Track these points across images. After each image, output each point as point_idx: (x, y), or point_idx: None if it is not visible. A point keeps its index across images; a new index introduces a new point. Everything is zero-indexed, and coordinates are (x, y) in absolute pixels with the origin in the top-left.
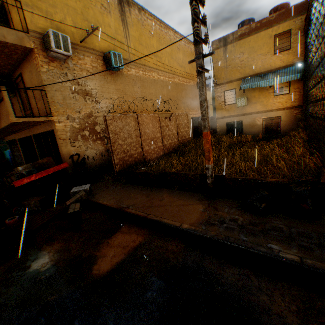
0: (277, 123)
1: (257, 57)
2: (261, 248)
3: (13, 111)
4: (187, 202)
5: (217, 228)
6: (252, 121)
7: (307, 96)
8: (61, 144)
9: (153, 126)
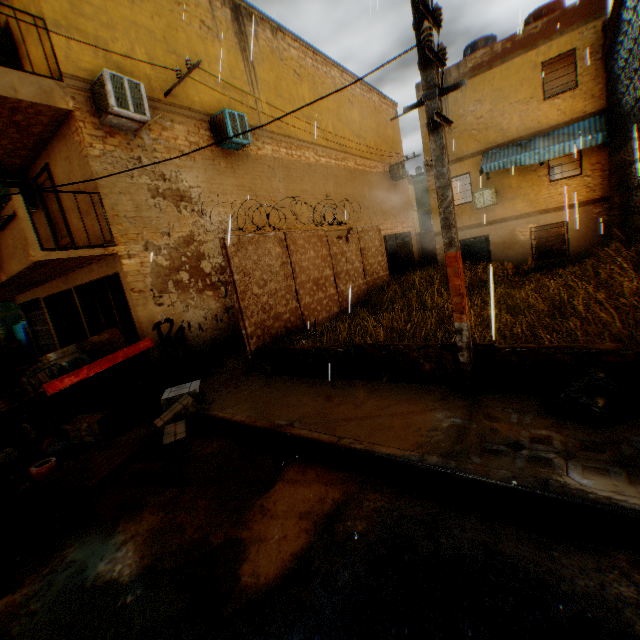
0: (560, 235)
1: (509, 107)
2: (633, 502)
3: (38, 239)
4: (418, 407)
5: (509, 461)
6: (508, 235)
7: (630, 174)
8: (135, 302)
9: (316, 254)
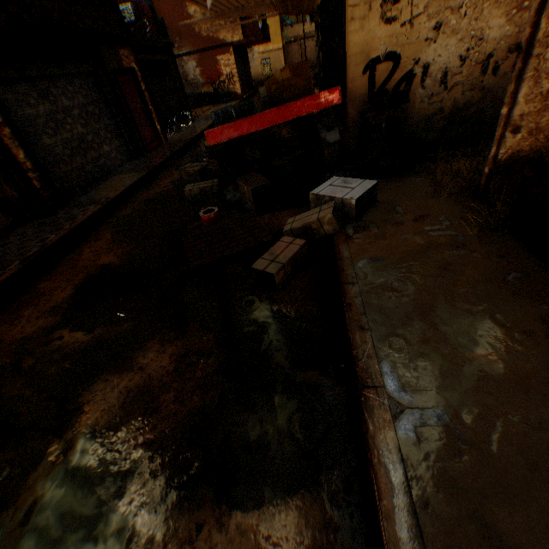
0: None
1: None
2: None
3: None
4: None
5: None
6: None
7: None
8: (349, 14)
9: None
